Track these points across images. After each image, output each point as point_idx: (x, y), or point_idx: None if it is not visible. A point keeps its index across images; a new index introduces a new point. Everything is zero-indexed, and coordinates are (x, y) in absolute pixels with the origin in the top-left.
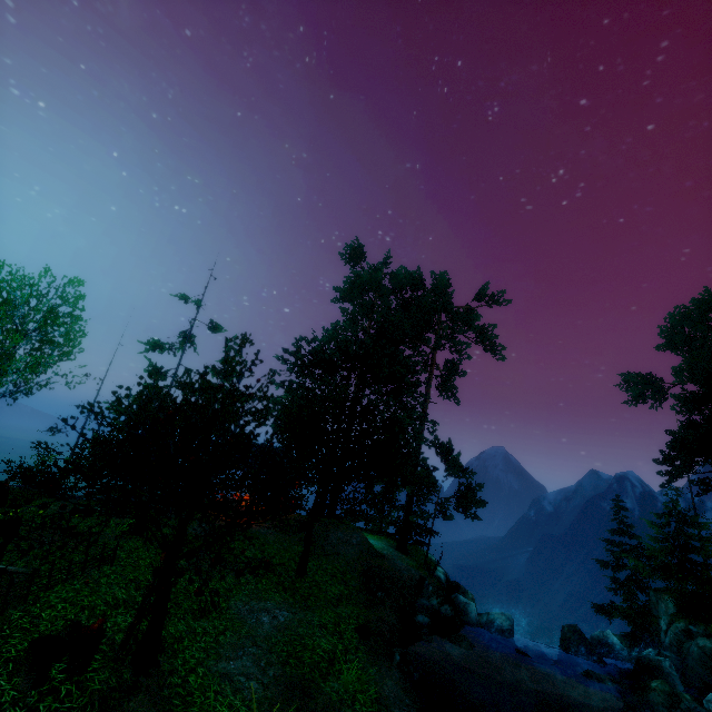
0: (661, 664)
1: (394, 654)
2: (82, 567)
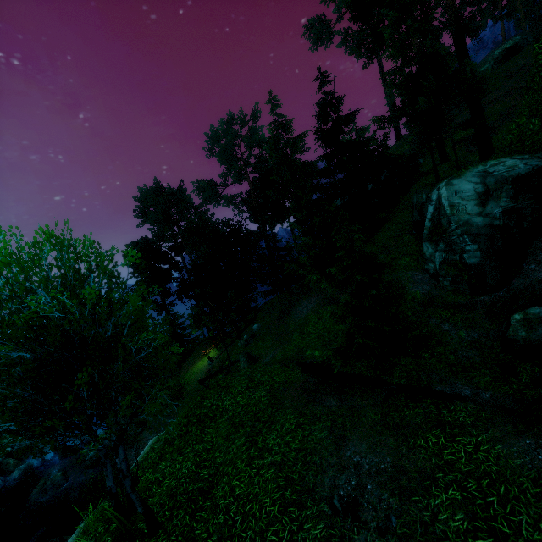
0: None
1: None
2: None
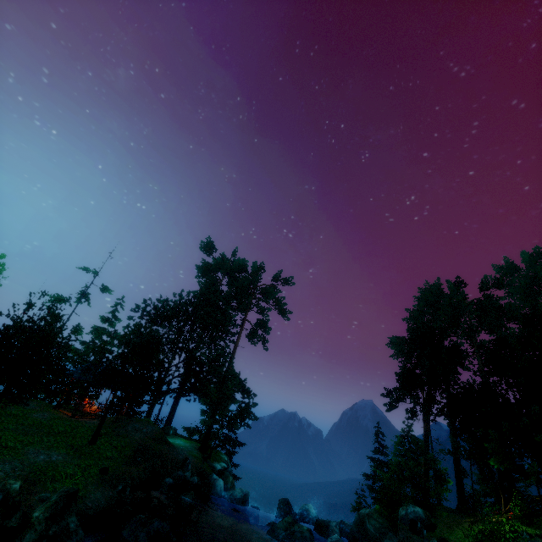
0: (329, 524)
1: (119, 485)
2: None
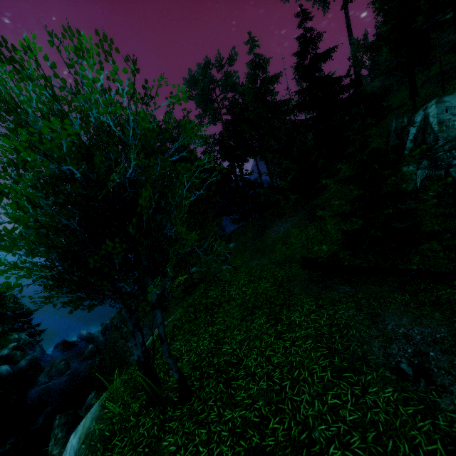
0: (93, 335)
1: None
2: None
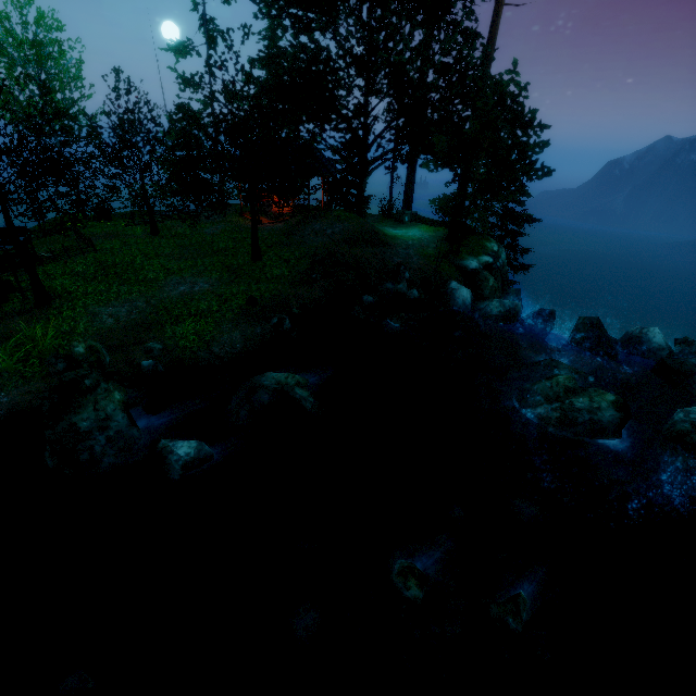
0: (695, 370)
1: (273, 318)
2: (67, 254)
